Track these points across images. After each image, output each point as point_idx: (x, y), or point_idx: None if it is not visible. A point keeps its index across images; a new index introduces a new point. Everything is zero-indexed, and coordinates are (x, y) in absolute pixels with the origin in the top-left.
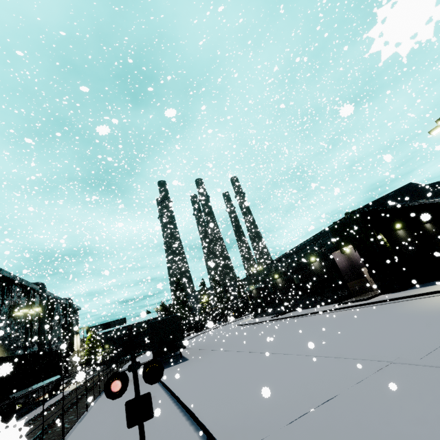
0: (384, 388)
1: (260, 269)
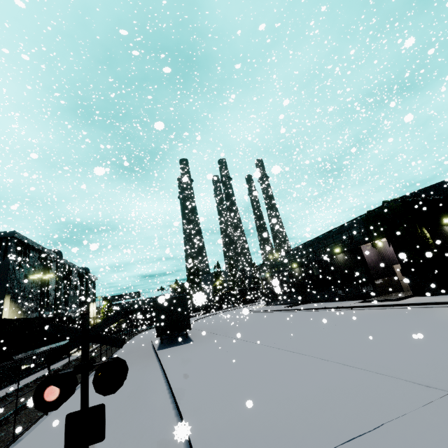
0: (446, 437)
1: (278, 257)
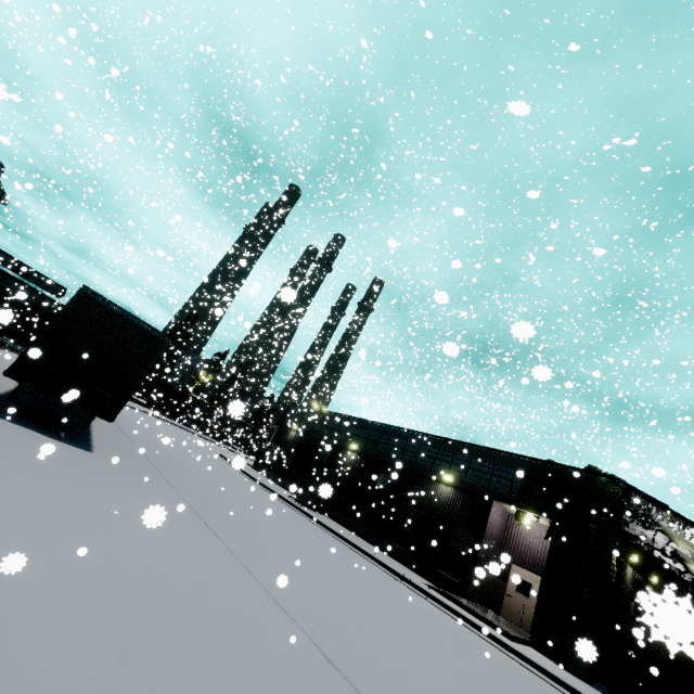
0: None
1: (336, 415)
